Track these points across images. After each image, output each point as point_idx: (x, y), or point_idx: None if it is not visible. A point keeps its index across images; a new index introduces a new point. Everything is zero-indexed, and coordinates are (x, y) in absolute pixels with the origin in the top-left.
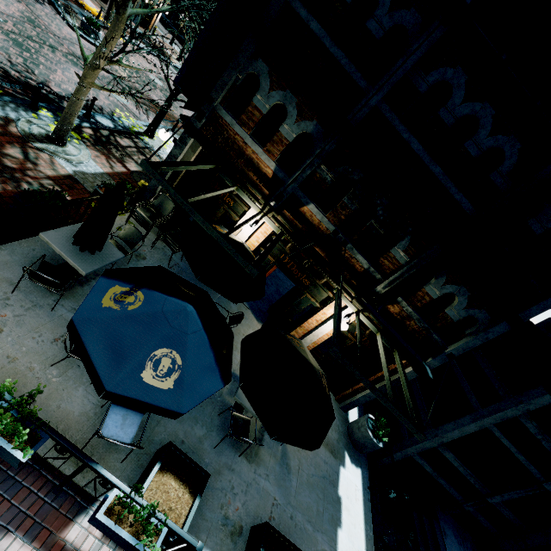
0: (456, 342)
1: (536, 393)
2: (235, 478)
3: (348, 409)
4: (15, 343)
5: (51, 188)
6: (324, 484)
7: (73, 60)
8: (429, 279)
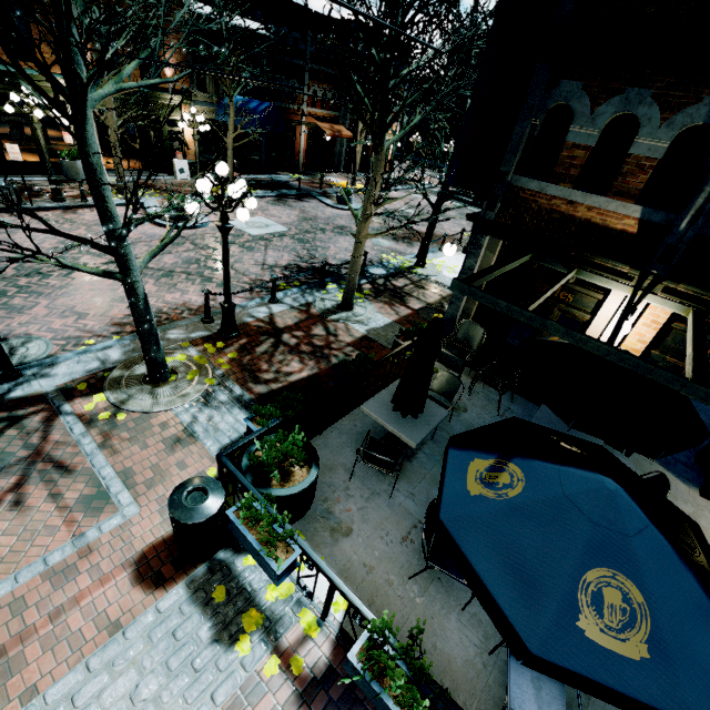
0: None
1: None
2: None
3: None
4: (366, 546)
5: (352, 355)
6: None
7: (339, 232)
8: None
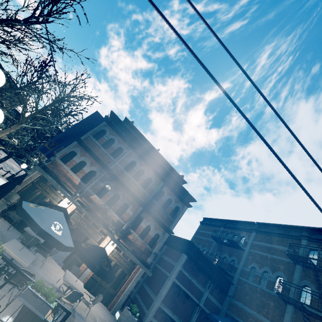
0: (155, 247)
1: (182, 256)
2: None
3: (115, 311)
4: None
5: None
6: None
7: None
8: (141, 221)
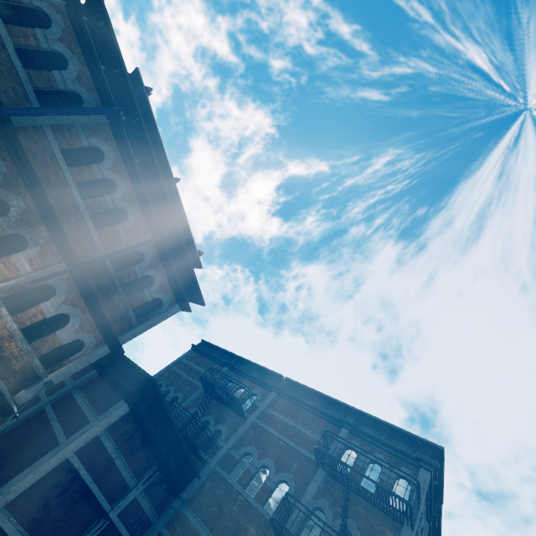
0: (60, 368)
1: (119, 406)
2: None
3: None
4: None
5: None
6: None
7: None
8: (48, 298)
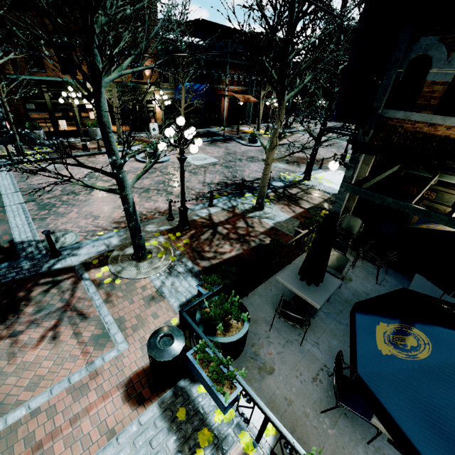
0: None
1: None
2: None
3: None
4: (285, 383)
5: (265, 240)
6: None
7: (250, 160)
8: None
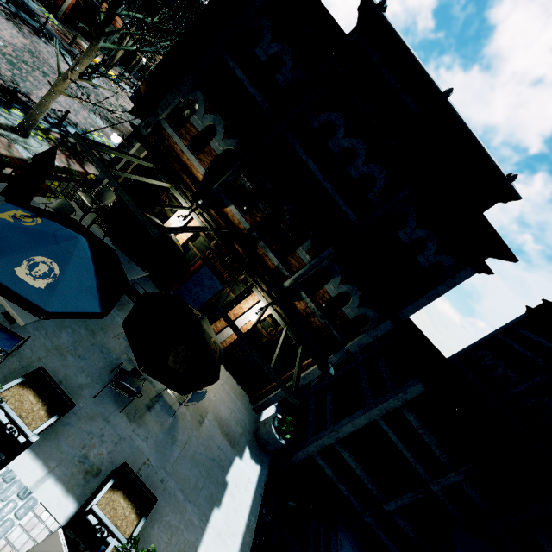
0: (353, 339)
1: (412, 383)
2: (108, 428)
3: (260, 410)
4: None
5: None
6: (211, 465)
7: None
8: (329, 279)
